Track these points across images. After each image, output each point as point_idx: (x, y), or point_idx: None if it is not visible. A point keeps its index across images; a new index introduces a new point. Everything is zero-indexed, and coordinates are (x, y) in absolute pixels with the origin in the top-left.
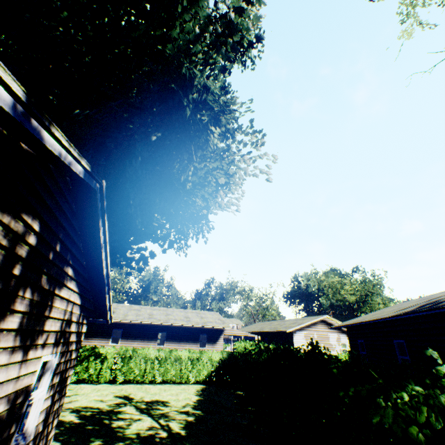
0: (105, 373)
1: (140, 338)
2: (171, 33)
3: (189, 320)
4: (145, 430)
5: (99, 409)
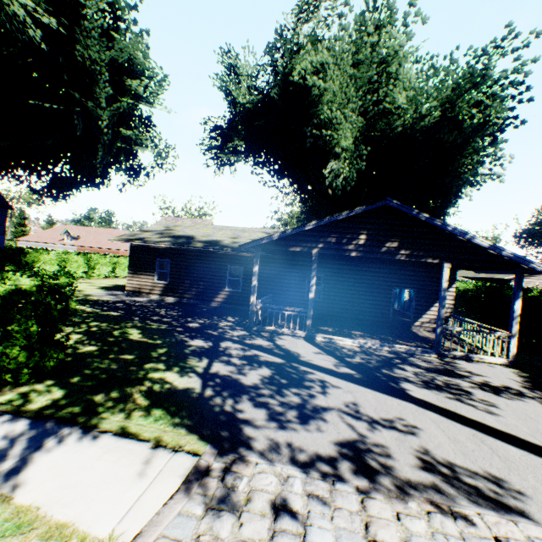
0: None
1: None
2: (457, 180)
3: None
4: None
5: None
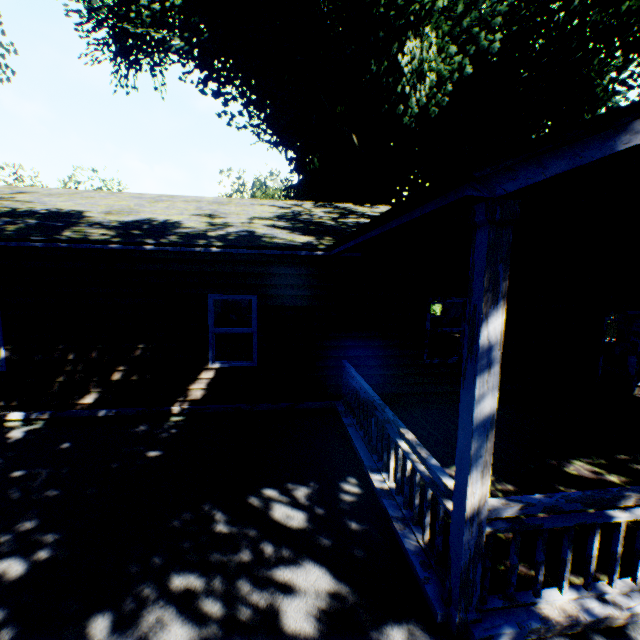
0: None
1: None
2: (624, 100)
3: None
4: None
5: None
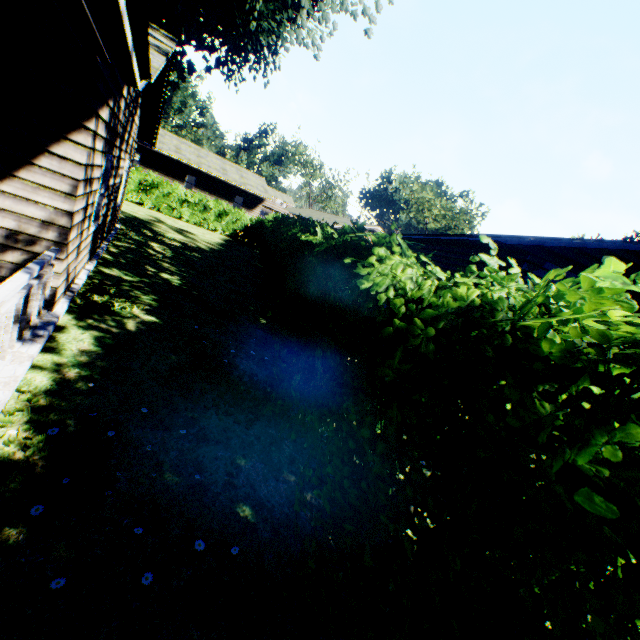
0: (132, 193)
1: (164, 174)
2: None
3: (226, 175)
4: (180, 240)
5: (138, 217)
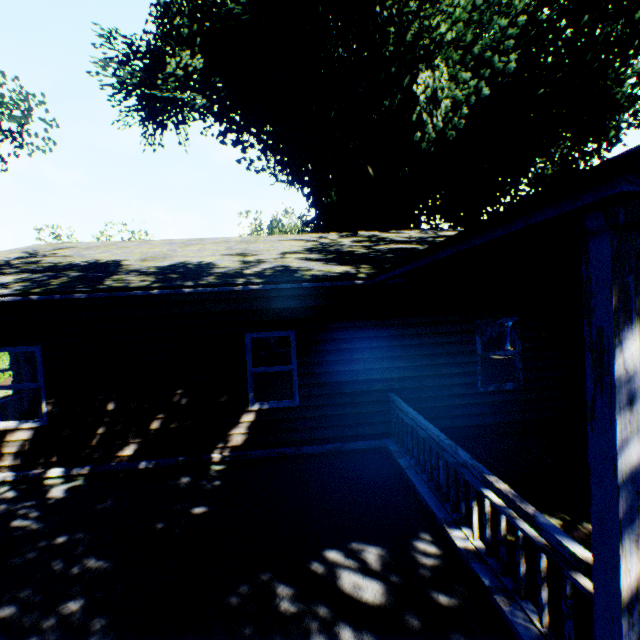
0: None
1: None
2: None
3: None
4: None
5: None
